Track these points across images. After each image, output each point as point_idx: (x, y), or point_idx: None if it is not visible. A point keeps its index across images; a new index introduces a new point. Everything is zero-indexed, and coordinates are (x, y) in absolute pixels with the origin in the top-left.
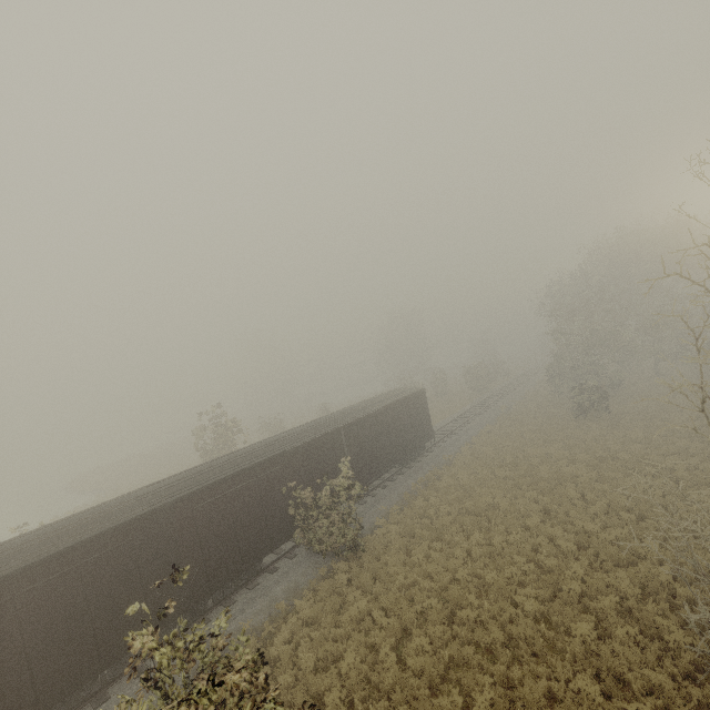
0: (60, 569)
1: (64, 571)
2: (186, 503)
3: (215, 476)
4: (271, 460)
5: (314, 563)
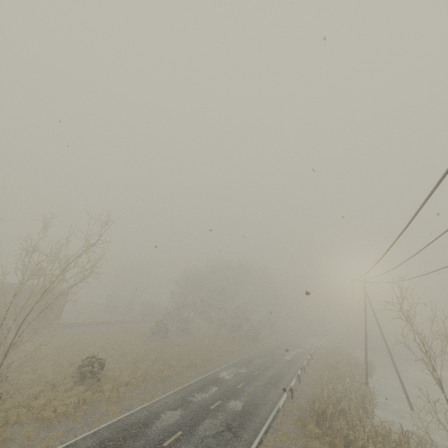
0: None
1: None
2: None
3: None
4: None
5: None
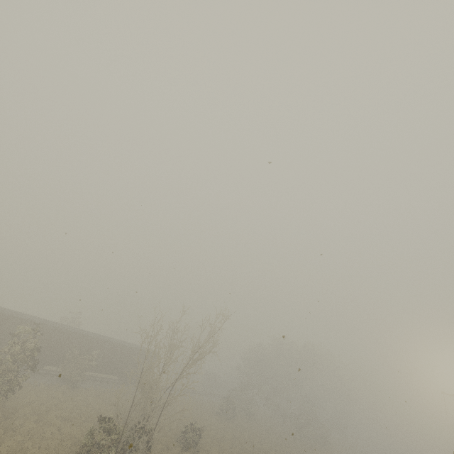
0: (4, 319)
1: (5, 320)
2: (43, 326)
3: (57, 325)
4: (76, 333)
5: (57, 382)
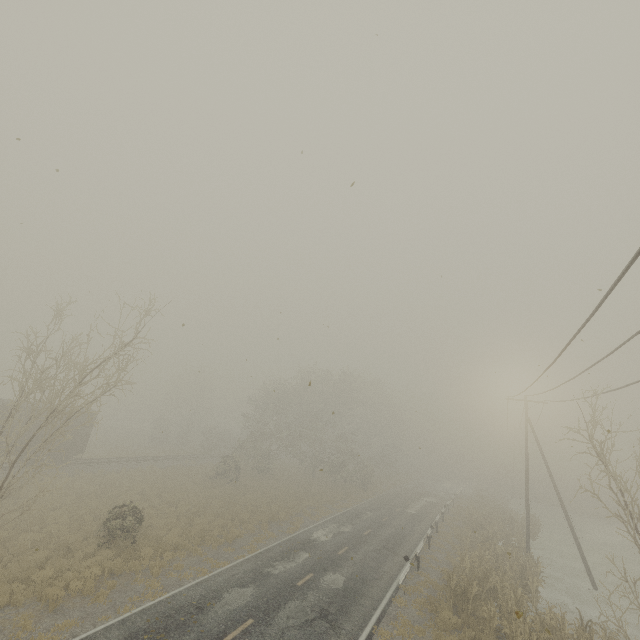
0: None
1: None
2: None
3: None
4: None
5: None
